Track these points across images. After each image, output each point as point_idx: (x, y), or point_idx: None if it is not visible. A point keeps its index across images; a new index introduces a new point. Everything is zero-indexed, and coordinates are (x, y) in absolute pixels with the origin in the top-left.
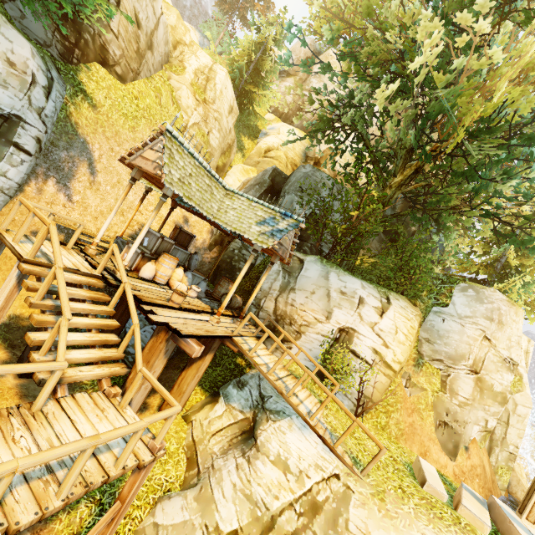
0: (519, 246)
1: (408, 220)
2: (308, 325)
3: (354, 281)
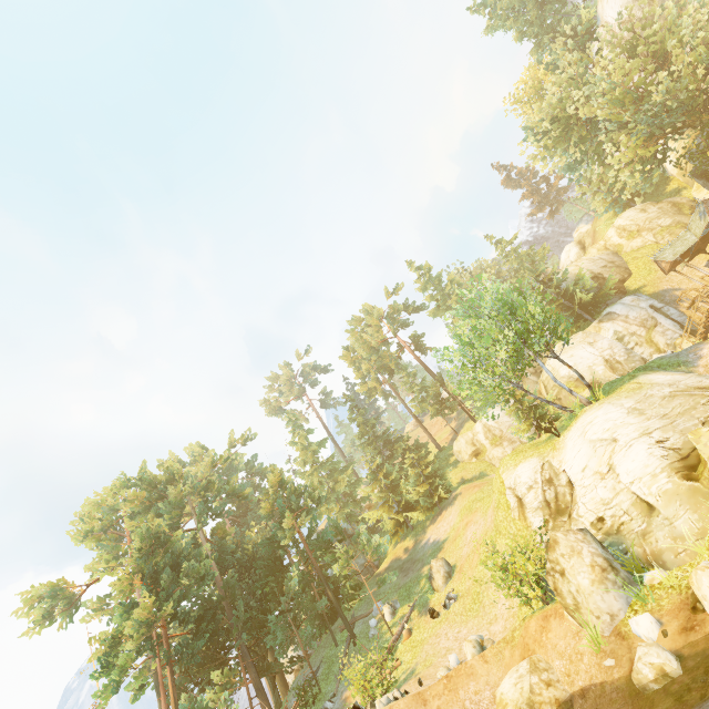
0: None
1: None
2: None
3: None
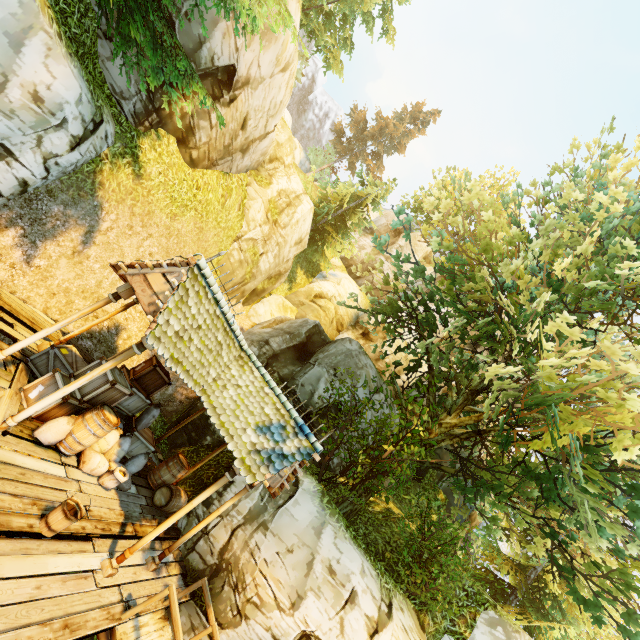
0: (580, 603)
1: (443, 455)
2: (260, 607)
3: (354, 556)
